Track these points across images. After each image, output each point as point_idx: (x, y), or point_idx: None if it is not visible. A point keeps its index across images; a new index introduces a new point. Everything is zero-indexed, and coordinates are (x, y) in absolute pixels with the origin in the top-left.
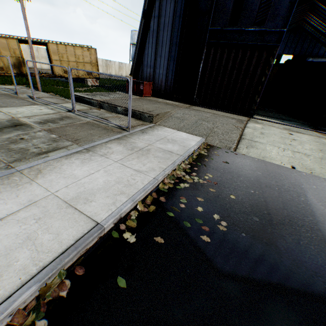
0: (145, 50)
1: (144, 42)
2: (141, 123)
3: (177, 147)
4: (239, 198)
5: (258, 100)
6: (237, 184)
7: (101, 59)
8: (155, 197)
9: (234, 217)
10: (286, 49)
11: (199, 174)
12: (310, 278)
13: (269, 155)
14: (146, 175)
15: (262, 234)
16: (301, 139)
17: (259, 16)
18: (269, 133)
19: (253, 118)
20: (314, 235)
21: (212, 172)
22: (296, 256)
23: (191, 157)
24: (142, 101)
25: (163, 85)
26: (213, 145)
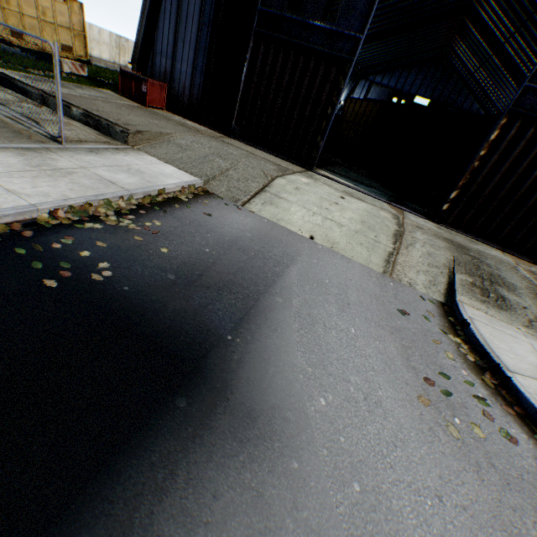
0: (159, 24)
1: (157, 8)
2: (105, 140)
3: (133, 180)
4: (175, 253)
5: (321, 144)
6: (192, 239)
7: (108, 33)
8: (18, 229)
9: (136, 270)
10: (422, 88)
11: (140, 219)
12: (173, 338)
13: (289, 218)
14: (22, 198)
15: (158, 292)
16: (350, 205)
17: (382, 21)
18: (308, 190)
19: (313, 172)
20: (242, 303)
21: (168, 220)
22: (183, 318)
23: (152, 198)
24: (136, 111)
25: (186, 94)
26: (214, 193)
